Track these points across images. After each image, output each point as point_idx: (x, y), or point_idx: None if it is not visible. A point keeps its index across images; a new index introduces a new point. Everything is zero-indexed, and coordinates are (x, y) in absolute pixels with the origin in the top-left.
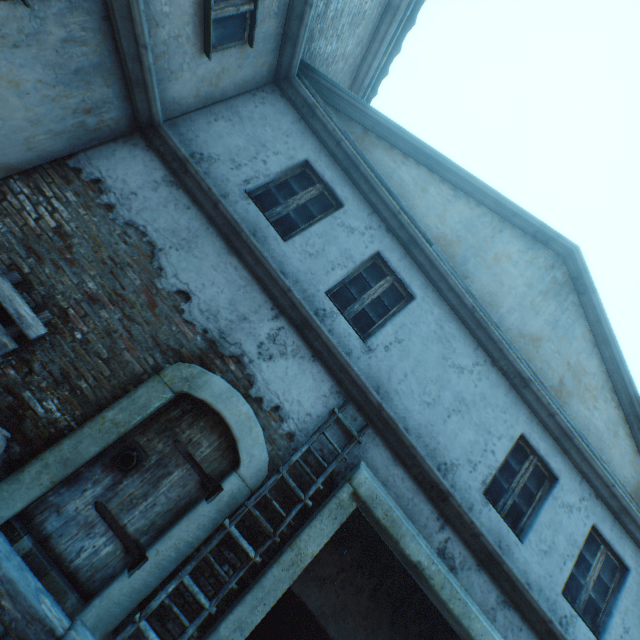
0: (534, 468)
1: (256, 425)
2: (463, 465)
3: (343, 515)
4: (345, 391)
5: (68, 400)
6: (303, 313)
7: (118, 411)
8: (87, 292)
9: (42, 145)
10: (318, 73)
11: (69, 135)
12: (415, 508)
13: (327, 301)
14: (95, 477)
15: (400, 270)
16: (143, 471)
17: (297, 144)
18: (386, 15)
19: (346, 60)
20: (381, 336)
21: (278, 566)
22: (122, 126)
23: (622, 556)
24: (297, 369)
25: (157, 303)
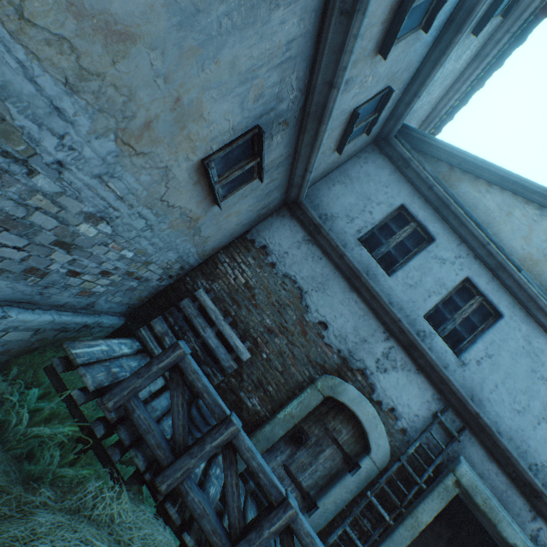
0: None
1: (379, 422)
2: None
3: (448, 497)
4: (444, 398)
5: (263, 398)
6: (410, 338)
7: (292, 408)
8: (266, 326)
9: (237, 232)
10: (410, 128)
11: (250, 222)
12: (508, 498)
13: (425, 324)
14: (281, 448)
15: (488, 292)
16: (307, 447)
17: (394, 192)
18: (473, 62)
19: (429, 103)
20: (472, 352)
21: (402, 527)
22: (277, 206)
23: None
24: (405, 379)
25: (307, 331)
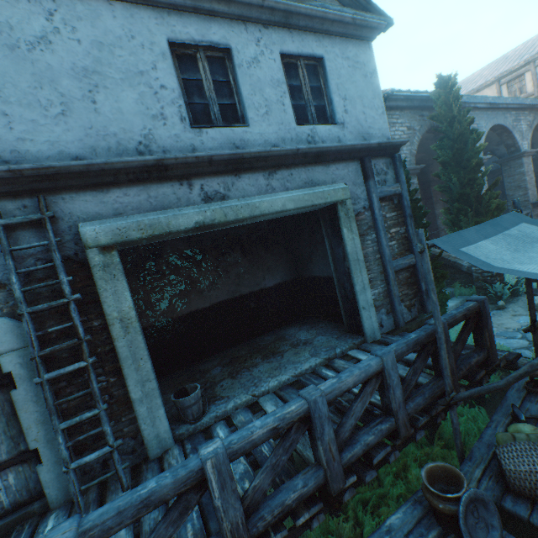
0: (210, 61)
1: None
2: (154, 127)
3: (117, 268)
4: None
5: None
6: None
7: None
8: None
9: None
10: None
11: None
12: (159, 199)
13: None
14: None
15: None
16: None
17: None
18: None
19: None
20: None
21: (119, 341)
22: None
23: (313, 54)
24: None
25: None
